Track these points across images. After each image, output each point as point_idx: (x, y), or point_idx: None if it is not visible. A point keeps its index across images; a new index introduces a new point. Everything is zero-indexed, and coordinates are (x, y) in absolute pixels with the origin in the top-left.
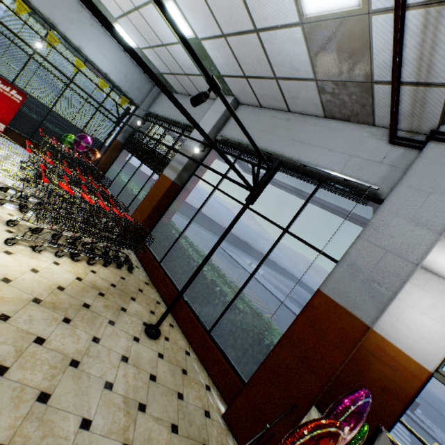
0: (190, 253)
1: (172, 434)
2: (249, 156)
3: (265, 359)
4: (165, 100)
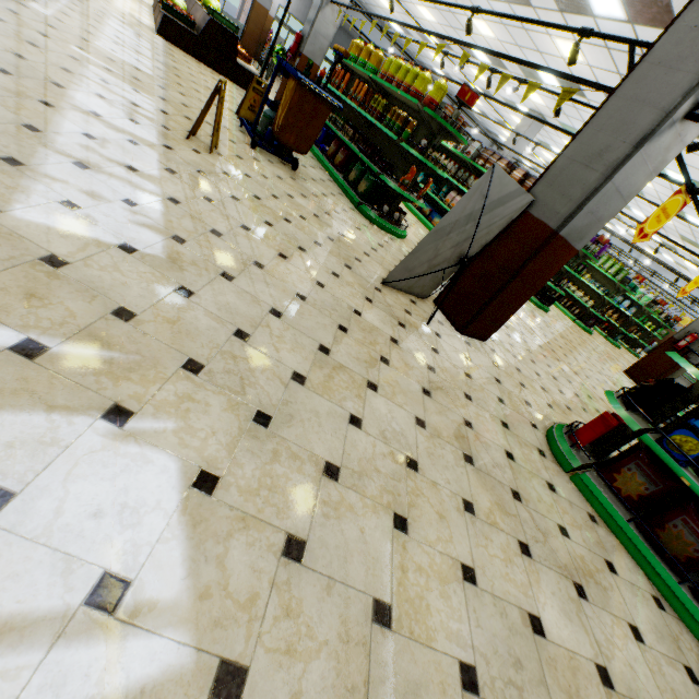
0: None
1: None
2: None
3: (246, 31)
4: None
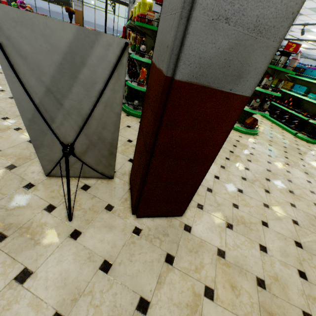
0: (100, 31)
1: None
2: None
3: None
4: None
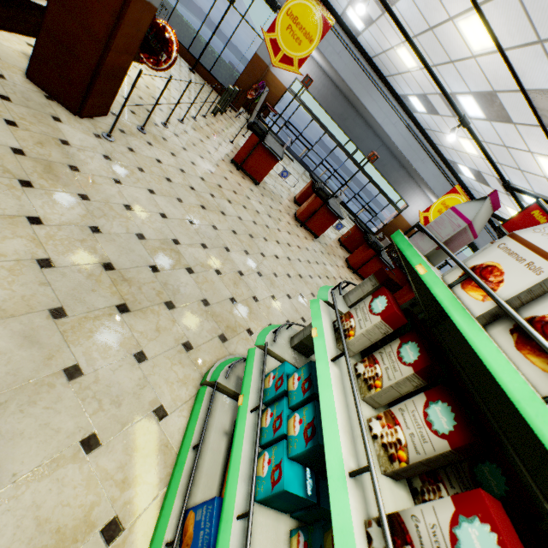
0: (186, 22)
1: (217, 100)
2: None
3: (237, 80)
4: None
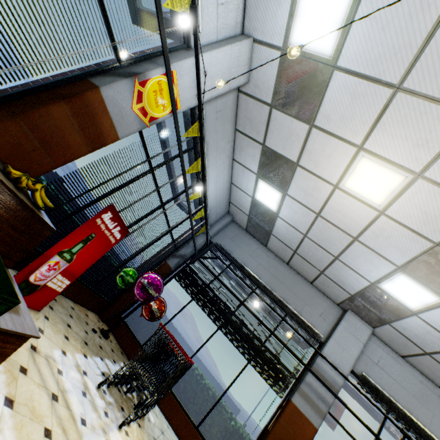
0: None
1: None
2: (420, 439)
3: None
4: (243, 241)
